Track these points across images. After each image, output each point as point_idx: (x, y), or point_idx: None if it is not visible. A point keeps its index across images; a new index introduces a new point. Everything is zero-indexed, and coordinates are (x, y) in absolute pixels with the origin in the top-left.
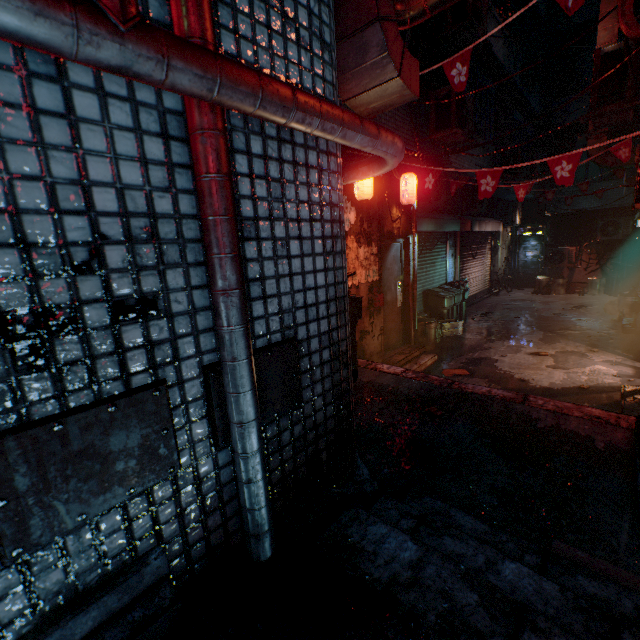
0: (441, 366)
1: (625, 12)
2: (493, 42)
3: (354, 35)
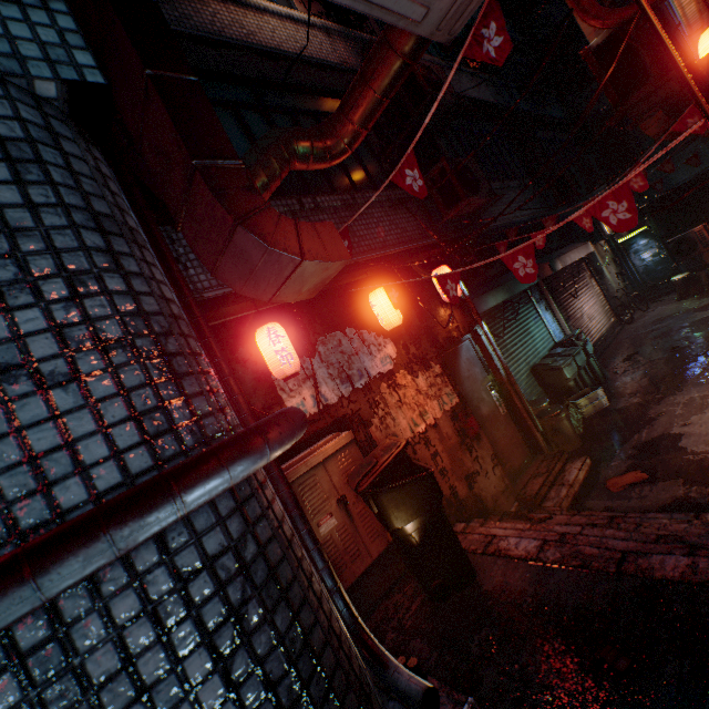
0: (601, 474)
1: (585, 8)
2: (473, 91)
3: (226, 247)
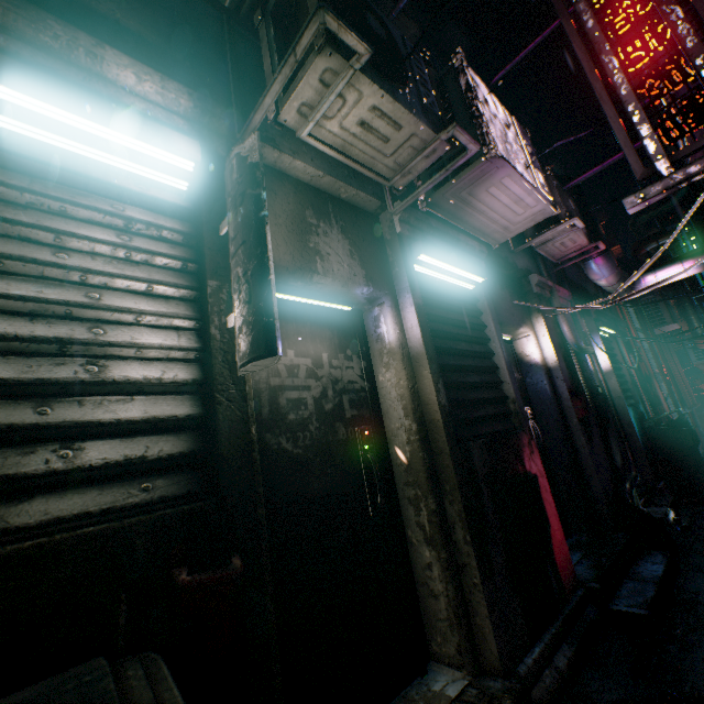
0: None
1: None
2: None
3: None
